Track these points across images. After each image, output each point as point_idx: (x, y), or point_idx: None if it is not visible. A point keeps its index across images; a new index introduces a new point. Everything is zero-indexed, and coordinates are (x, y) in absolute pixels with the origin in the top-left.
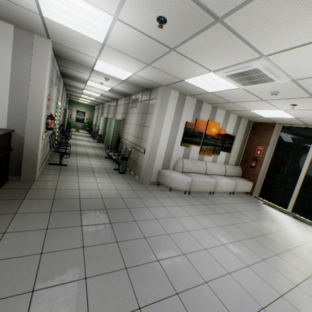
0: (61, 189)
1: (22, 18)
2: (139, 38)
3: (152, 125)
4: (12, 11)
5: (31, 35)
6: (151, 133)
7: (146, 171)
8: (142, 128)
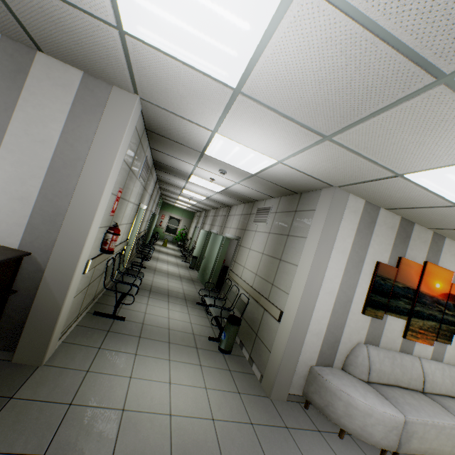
0: (81, 405)
1: (91, 49)
2: (343, 53)
3: (302, 262)
4: (73, 32)
5: (109, 87)
6: (301, 280)
7: (281, 366)
8: (275, 262)
